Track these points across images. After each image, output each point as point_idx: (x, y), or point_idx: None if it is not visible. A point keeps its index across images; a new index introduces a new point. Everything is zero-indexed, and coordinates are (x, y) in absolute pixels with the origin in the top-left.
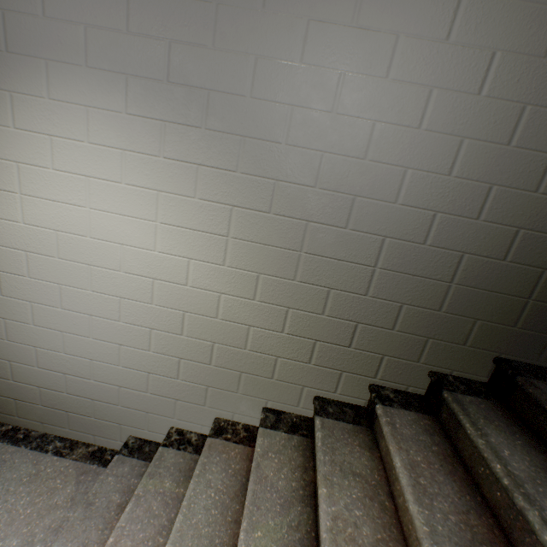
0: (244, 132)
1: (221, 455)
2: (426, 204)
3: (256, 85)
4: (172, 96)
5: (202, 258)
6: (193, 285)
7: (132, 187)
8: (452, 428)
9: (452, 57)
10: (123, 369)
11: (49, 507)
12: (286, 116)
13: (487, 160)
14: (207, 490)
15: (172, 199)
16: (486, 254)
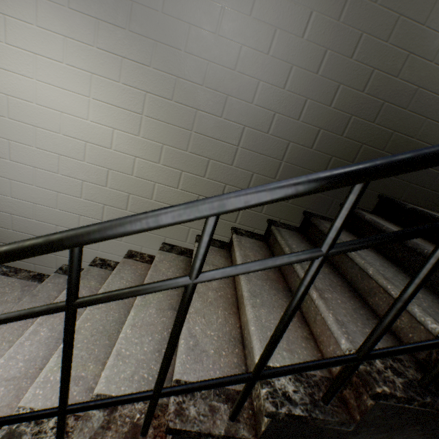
0: (157, 38)
1: (132, 266)
2: (270, 107)
3: (166, 5)
4: (105, 0)
5: (123, 129)
6: (116, 149)
7: (71, 68)
8: (273, 244)
9: (289, 10)
10: (60, 212)
11: (1, 301)
12: (186, 31)
13: (305, 82)
14: (121, 280)
15: (102, 81)
16: (302, 143)
